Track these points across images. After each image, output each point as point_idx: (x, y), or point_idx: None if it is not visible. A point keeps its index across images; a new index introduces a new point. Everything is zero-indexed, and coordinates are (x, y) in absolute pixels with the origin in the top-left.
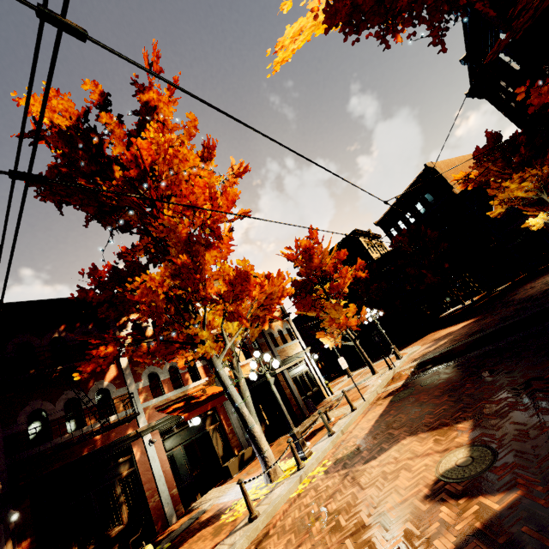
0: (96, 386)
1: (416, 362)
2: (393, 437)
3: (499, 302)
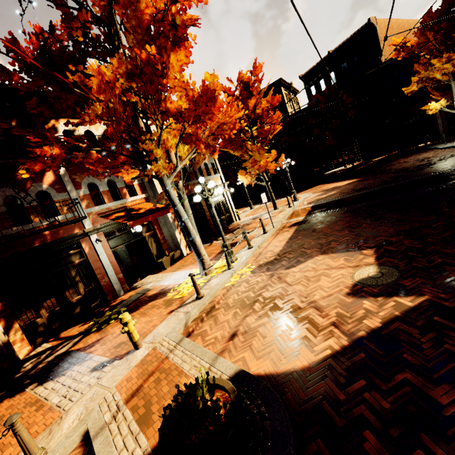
0: (35, 188)
1: (311, 205)
2: (306, 254)
3: (377, 169)
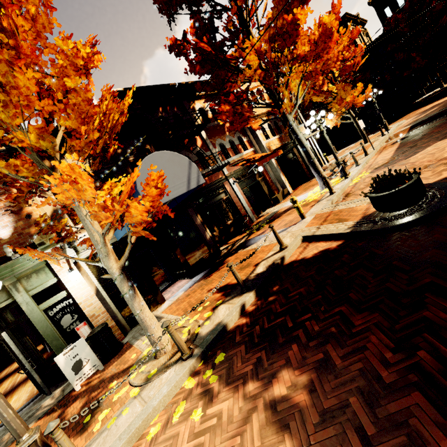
0: (194, 150)
1: (409, 126)
2: (422, 147)
3: None
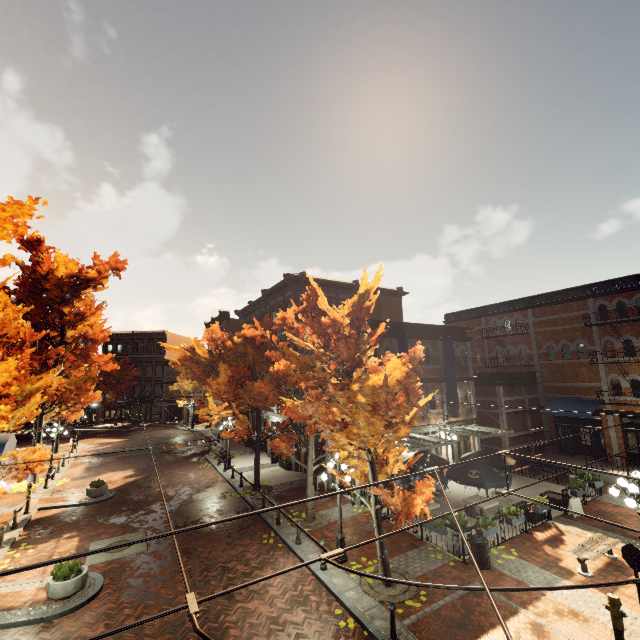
0: None
1: (93, 452)
2: (103, 472)
3: (142, 434)
